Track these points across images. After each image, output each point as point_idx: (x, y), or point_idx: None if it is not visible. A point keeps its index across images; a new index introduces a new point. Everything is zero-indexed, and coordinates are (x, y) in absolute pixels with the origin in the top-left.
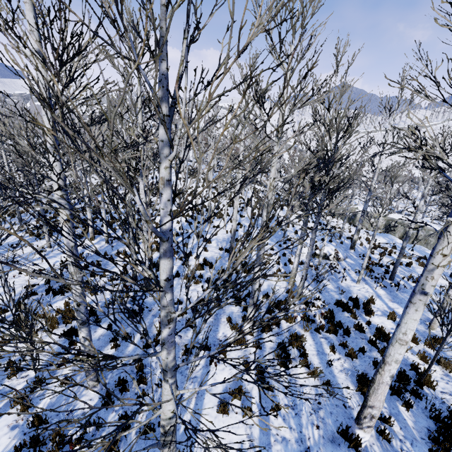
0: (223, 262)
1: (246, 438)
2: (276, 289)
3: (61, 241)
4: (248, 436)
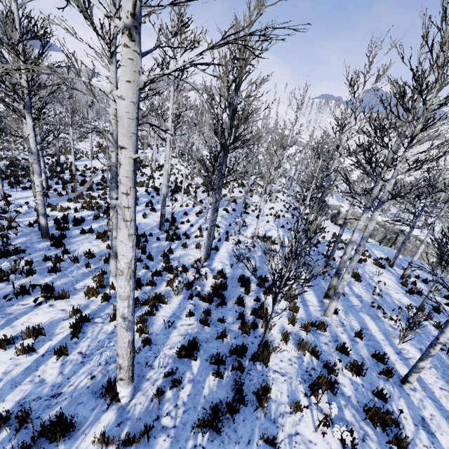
0: (154, 229)
1: (1, 373)
2: (188, 259)
3: (4, 189)
4: (5, 372)
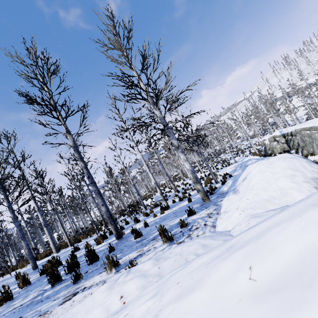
0: None
1: None
2: None
3: None
4: None
